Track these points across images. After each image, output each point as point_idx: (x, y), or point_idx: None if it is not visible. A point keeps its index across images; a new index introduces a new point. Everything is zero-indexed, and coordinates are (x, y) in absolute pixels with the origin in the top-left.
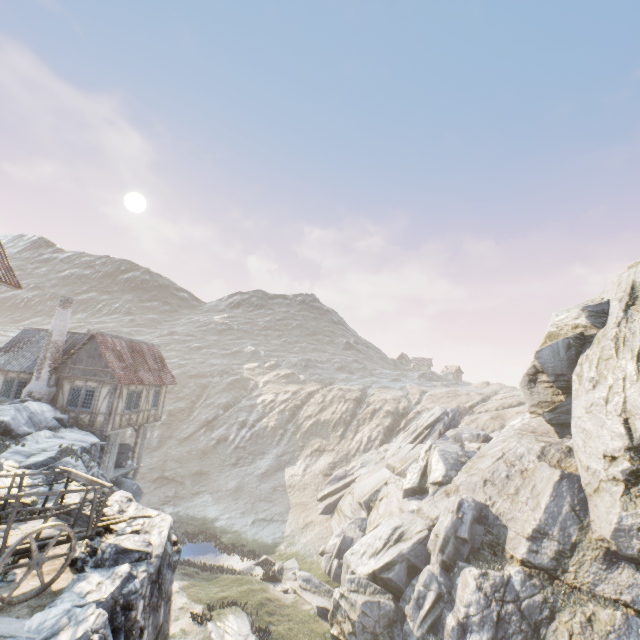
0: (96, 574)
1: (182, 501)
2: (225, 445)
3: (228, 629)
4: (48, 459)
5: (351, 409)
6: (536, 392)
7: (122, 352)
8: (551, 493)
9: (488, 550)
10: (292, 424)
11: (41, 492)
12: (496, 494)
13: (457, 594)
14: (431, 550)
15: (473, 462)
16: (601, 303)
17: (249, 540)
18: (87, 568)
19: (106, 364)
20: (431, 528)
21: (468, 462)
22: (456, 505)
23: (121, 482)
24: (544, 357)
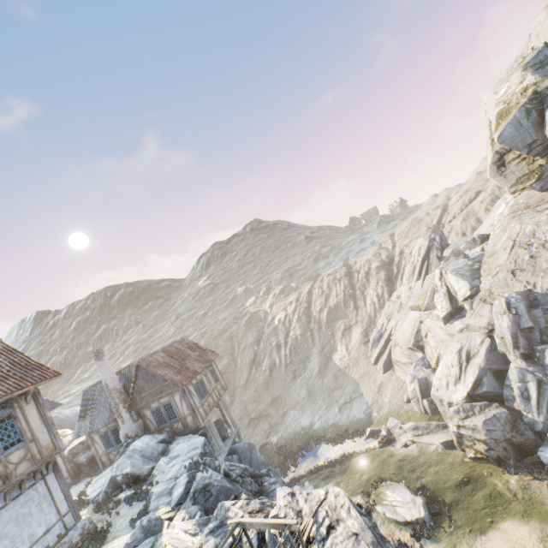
0: None
1: (278, 427)
2: (277, 369)
3: (395, 503)
4: (186, 486)
5: (348, 284)
6: (510, 173)
7: (166, 362)
8: None
9: None
10: (313, 323)
11: None
12: (531, 277)
13: None
14: (504, 351)
15: (488, 263)
16: (539, 51)
17: (347, 424)
18: None
19: (163, 379)
20: (489, 334)
21: (482, 266)
22: (504, 306)
23: (235, 449)
24: (508, 137)
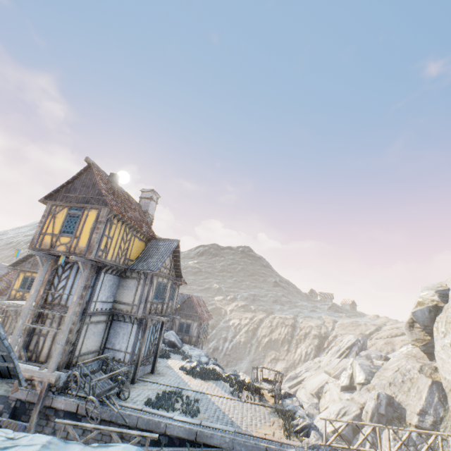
0: (287, 399)
1: None
2: (218, 352)
3: None
4: (208, 360)
5: (290, 332)
6: (414, 333)
7: (198, 304)
8: (427, 391)
9: (396, 420)
10: (255, 340)
11: (277, 373)
12: (397, 391)
13: (382, 442)
14: (364, 420)
15: (381, 372)
16: (445, 289)
17: None
18: (282, 398)
19: (195, 311)
20: (361, 409)
21: (377, 372)
22: (376, 395)
23: None
24: (417, 315)
